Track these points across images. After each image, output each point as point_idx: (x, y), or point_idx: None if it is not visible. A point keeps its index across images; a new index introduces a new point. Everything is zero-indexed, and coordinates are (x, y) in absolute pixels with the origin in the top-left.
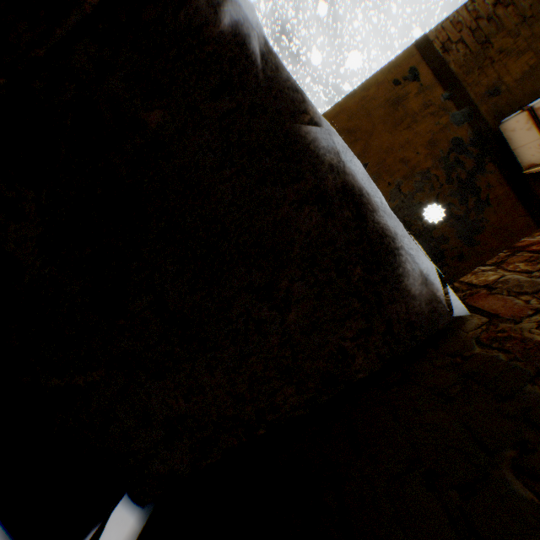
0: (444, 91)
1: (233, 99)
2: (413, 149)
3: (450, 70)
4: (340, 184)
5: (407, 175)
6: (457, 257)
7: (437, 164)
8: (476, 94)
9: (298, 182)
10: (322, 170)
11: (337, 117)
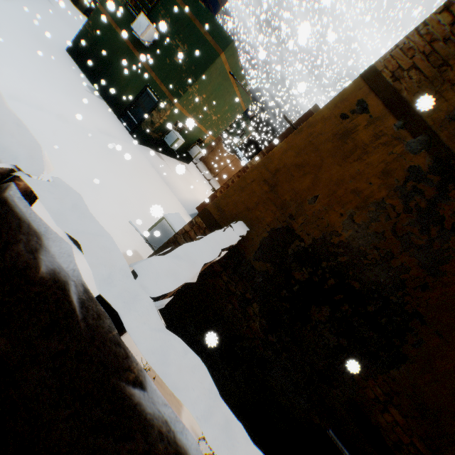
0: (396, 119)
1: (63, 339)
2: (364, 180)
3: (403, 97)
4: (173, 452)
5: (360, 206)
6: (420, 287)
7: (392, 194)
8: (434, 120)
9: (129, 440)
10: (152, 434)
11: (285, 154)
